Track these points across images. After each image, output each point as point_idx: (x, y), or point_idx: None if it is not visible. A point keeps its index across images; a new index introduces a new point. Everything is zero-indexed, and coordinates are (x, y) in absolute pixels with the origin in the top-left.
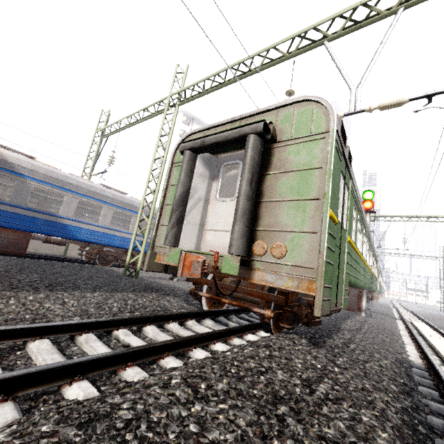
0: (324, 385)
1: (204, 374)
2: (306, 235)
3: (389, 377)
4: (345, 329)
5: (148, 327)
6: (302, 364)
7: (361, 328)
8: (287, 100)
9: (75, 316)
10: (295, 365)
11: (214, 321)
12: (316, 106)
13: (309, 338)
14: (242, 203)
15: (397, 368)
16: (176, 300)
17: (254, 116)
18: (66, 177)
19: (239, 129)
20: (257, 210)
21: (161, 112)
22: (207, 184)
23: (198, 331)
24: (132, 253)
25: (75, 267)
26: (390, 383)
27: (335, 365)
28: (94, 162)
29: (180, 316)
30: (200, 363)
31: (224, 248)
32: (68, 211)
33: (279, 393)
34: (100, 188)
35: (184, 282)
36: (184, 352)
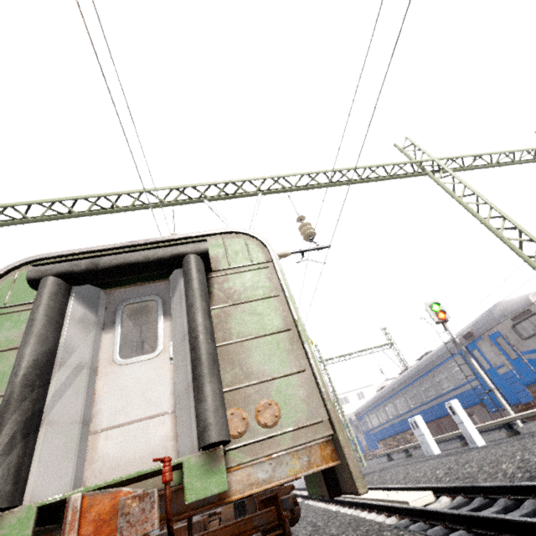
0: None
1: None
2: (294, 377)
3: None
4: (311, 534)
5: None
6: None
7: (314, 523)
8: (213, 230)
9: None
10: None
11: None
12: (247, 238)
13: None
14: (207, 345)
15: (411, 533)
16: None
17: (168, 242)
18: None
19: (170, 247)
20: None
21: None
22: (94, 336)
23: None
24: None
25: None
26: None
27: None
28: None
29: None
30: None
31: (155, 455)
32: None
33: None
34: None
35: None
36: None
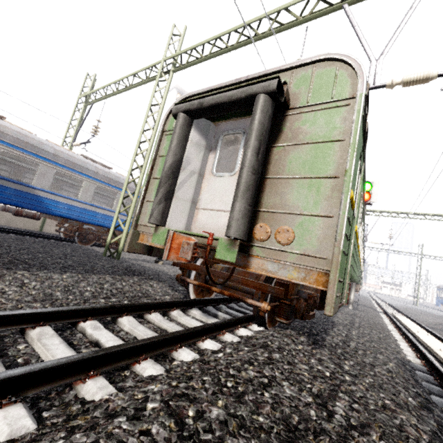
0: (340, 402)
1: (192, 392)
2: (319, 219)
3: (403, 386)
4: (339, 324)
5: (124, 317)
6: (308, 371)
7: (353, 322)
8: (305, 59)
9: (35, 301)
10: (301, 372)
11: (202, 311)
12: (341, 66)
13: (307, 334)
14: (246, 176)
15: (403, 371)
16: (160, 286)
17: (263, 77)
18: (42, 144)
19: (247, 87)
20: (260, 188)
21: (153, 79)
22: (203, 155)
23: (184, 323)
24: (114, 232)
25: (50, 244)
26: (407, 395)
27: (344, 372)
28: (76, 131)
29: (163, 305)
30: (186, 369)
31: (219, 230)
32: (43, 181)
33: (292, 420)
34: (82, 159)
35: (169, 266)
36: (166, 351)
